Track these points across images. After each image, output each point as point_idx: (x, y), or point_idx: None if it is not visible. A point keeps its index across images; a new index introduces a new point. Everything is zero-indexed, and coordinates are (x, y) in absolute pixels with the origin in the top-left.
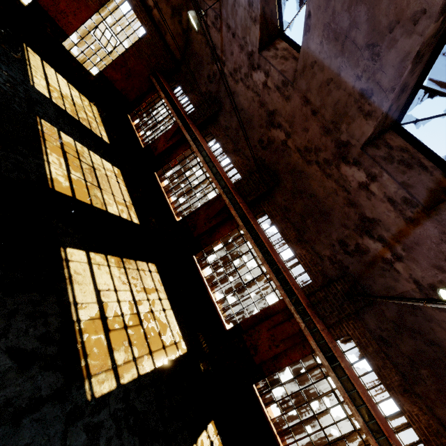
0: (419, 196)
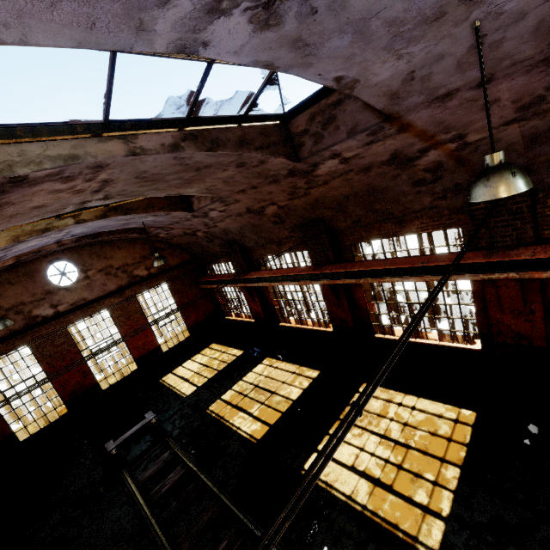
0: (369, 121)
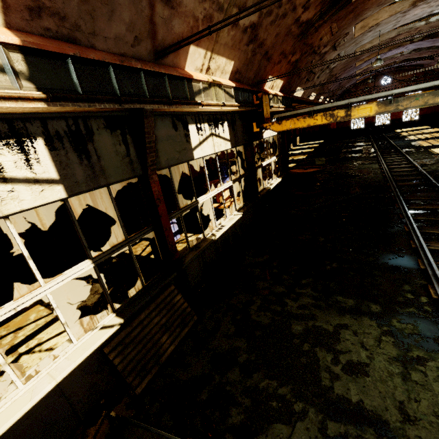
0: None
